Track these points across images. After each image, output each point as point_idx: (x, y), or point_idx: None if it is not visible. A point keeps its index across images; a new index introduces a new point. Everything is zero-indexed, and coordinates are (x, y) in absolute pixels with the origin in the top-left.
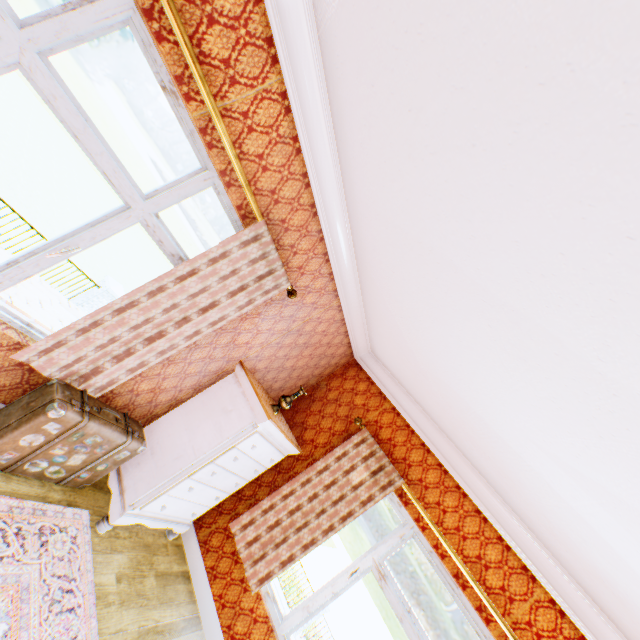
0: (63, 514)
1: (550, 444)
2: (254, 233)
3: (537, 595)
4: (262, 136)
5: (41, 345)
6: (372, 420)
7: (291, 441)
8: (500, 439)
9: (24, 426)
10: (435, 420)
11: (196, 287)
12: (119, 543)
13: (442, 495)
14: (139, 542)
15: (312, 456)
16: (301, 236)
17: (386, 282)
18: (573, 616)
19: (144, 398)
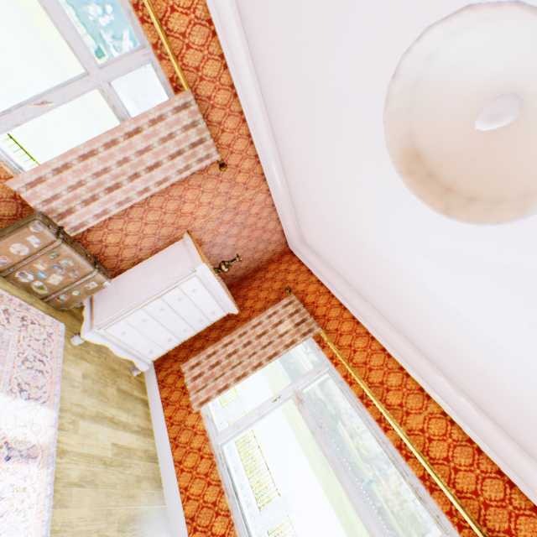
0: (44, 318)
1: (412, 234)
2: (183, 101)
3: (431, 409)
4: (183, 17)
5: (27, 178)
6: (300, 290)
7: (228, 295)
8: (387, 262)
9: (13, 235)
10: (350, 283)
11: (142, 145)
12: (89, 357)
13: (354, 339)
14: (106, 364)
15: (250, 318)
16: (226, 115)
17: (294, 148)
18: (461, 423)
19: (112, 251)
